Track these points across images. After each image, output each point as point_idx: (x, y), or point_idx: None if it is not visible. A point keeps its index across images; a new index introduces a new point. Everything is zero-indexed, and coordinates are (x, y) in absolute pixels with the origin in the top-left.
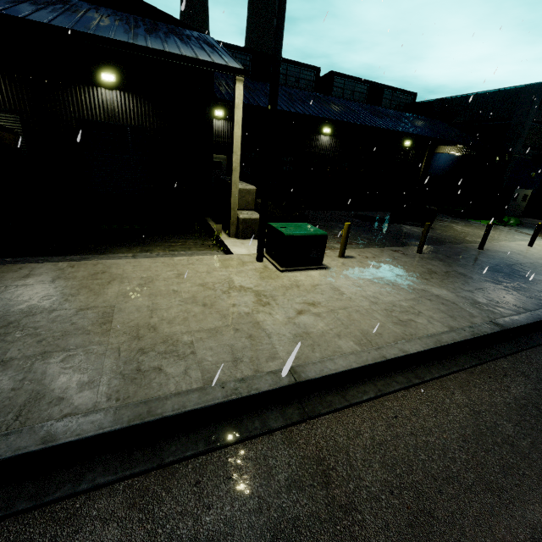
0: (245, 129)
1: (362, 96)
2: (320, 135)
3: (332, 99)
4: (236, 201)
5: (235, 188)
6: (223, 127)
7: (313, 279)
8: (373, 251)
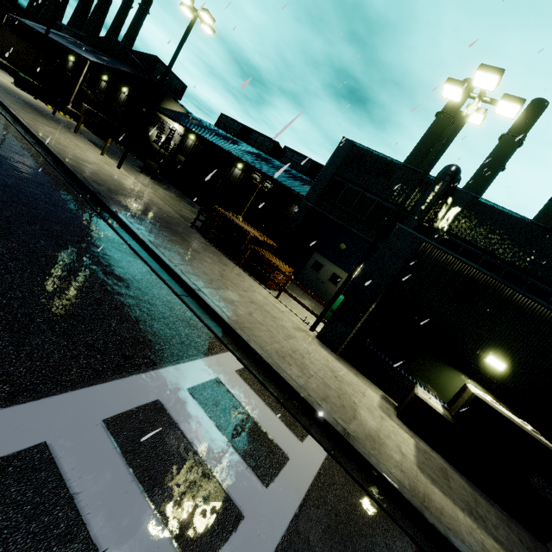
0: (199, 149)
1: (304, 169)
2: (236, 168)
3: (243, 144)
4: (72, 102)
5: (74, 97)
6: (192, 144)
7: (5, 80)
8: (49, 109)
